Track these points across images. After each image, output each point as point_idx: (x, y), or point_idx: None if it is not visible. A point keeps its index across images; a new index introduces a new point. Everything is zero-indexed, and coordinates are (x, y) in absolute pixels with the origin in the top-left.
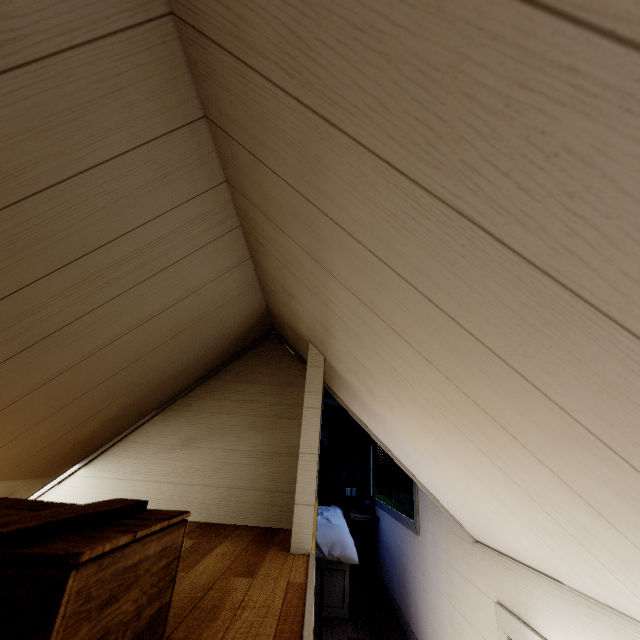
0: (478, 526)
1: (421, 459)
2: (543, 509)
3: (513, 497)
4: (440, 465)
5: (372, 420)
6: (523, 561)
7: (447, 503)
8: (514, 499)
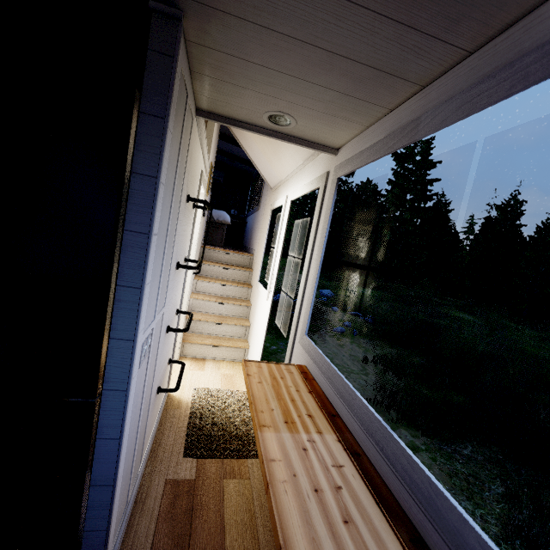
0: (270, 176)
1: (253, 145)
2: (271, 141)
3: (268, 142)
4: (257, 143)
5: (239, 131)
6: (279, 182)
7: (263, 171)
8: (268, 143)
